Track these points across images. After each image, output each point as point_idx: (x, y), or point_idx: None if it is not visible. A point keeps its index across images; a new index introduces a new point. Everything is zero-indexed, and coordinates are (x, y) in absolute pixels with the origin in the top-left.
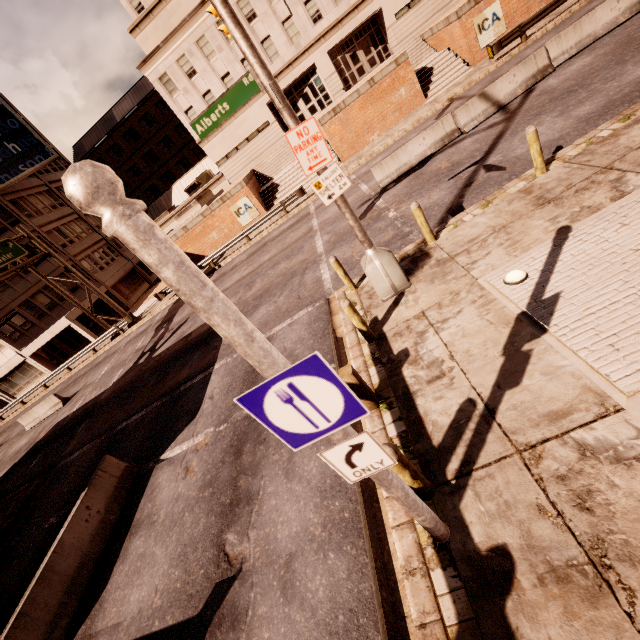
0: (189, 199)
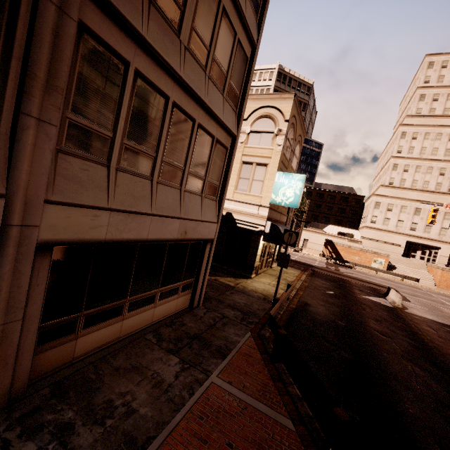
0: (339, 236)
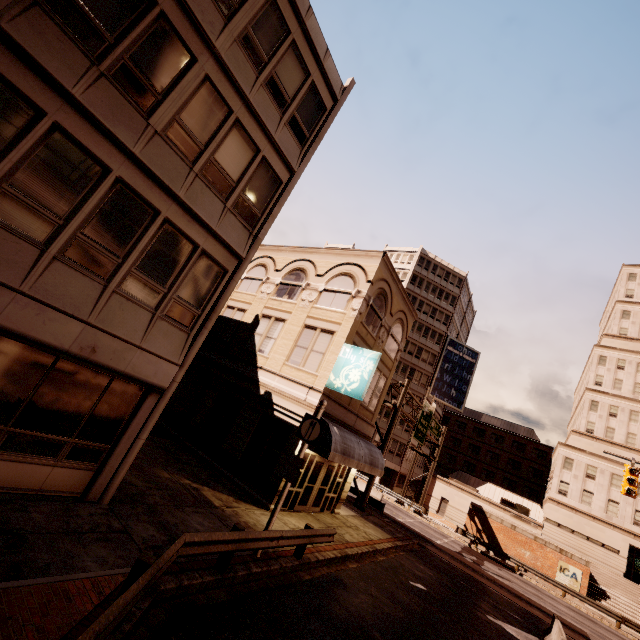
0: (502, 505)
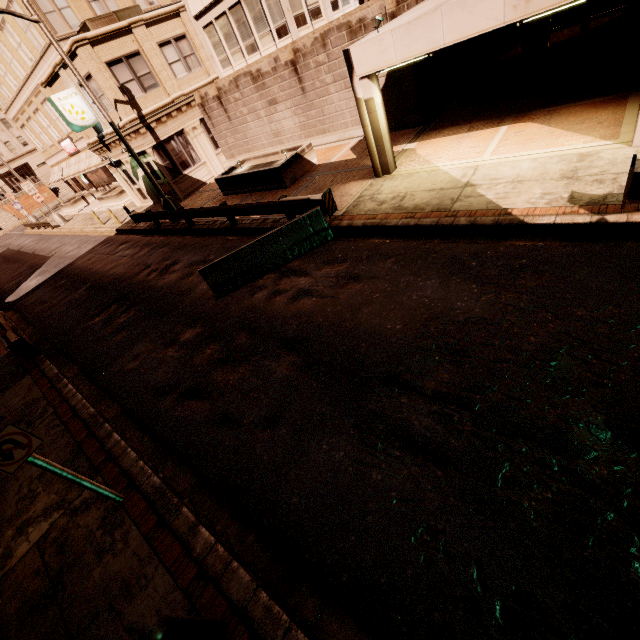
0: None
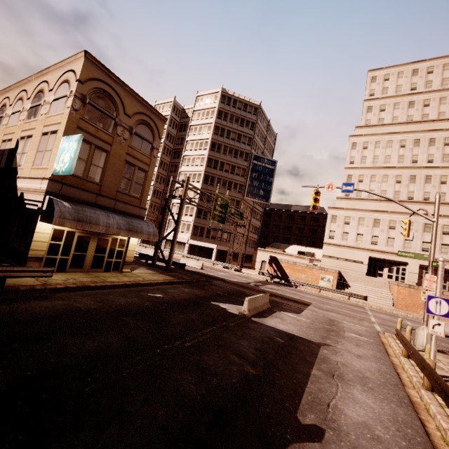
0: (297, 255)
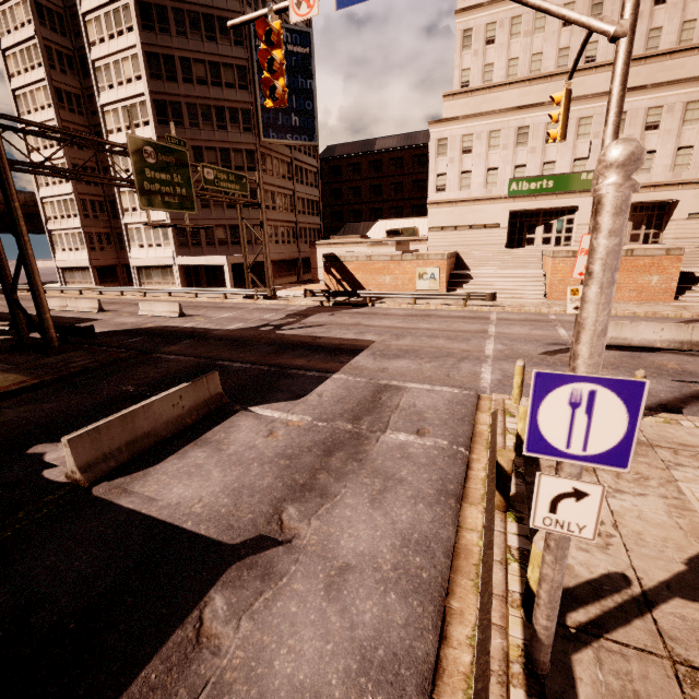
0: (385, 239)
